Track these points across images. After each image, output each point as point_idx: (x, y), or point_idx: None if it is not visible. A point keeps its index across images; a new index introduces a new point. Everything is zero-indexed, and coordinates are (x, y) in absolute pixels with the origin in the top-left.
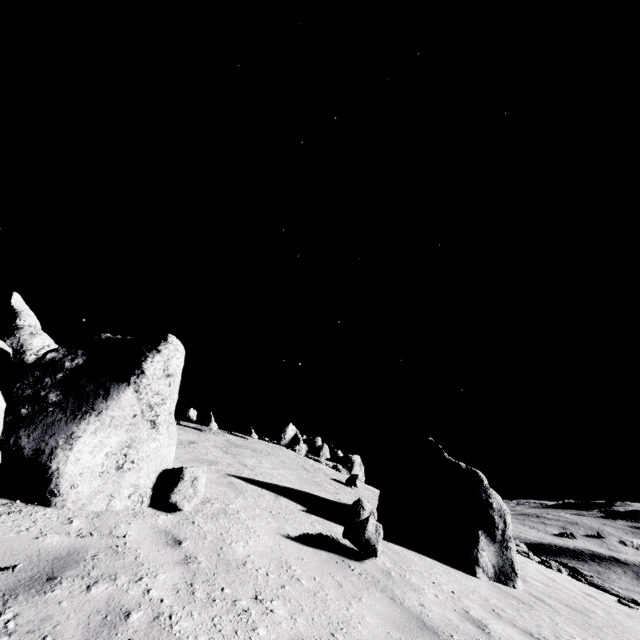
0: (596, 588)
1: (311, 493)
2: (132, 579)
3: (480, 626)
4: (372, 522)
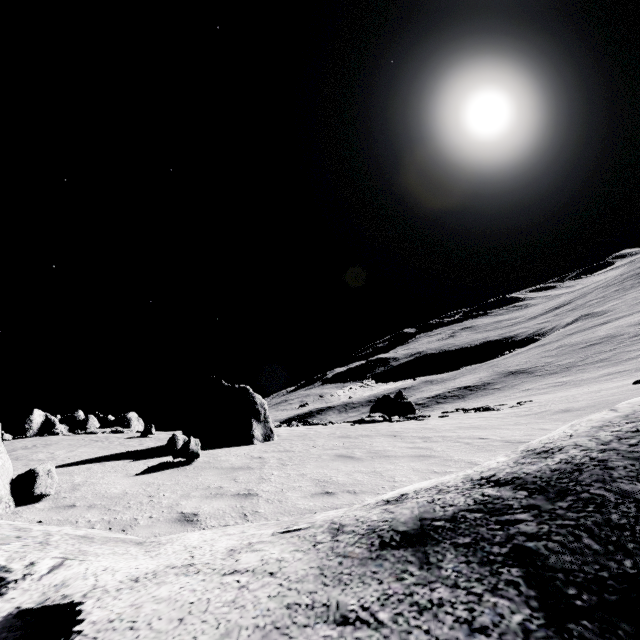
0: (315, 425)
1: (124, 452)
2: (73, 524)
3: (260, 458)
4: (193, 440)
